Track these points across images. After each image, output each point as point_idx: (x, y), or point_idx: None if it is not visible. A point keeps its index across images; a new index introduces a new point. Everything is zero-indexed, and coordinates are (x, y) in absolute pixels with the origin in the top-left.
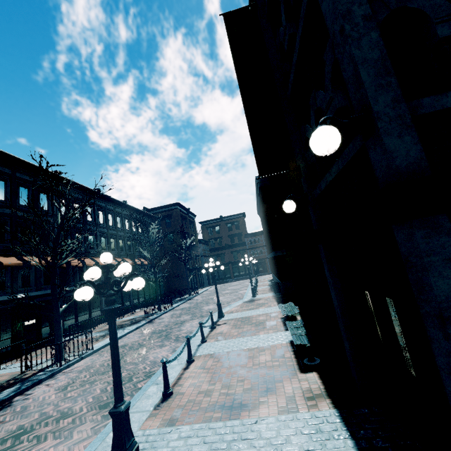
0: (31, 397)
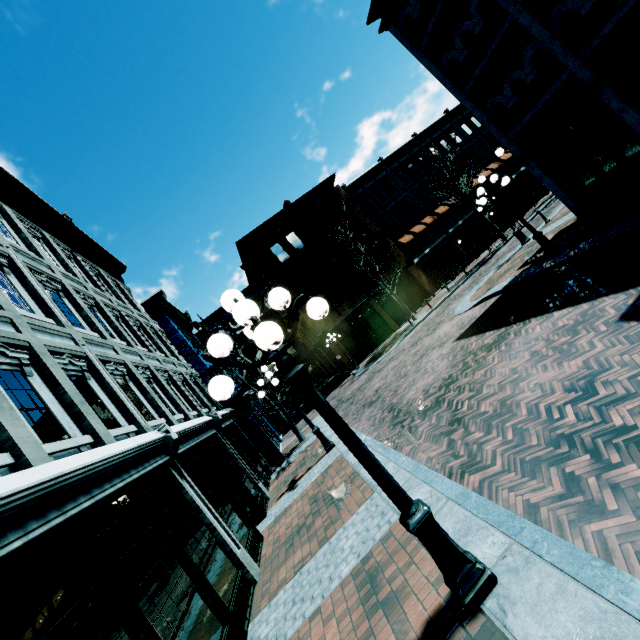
0: (498, 253)
